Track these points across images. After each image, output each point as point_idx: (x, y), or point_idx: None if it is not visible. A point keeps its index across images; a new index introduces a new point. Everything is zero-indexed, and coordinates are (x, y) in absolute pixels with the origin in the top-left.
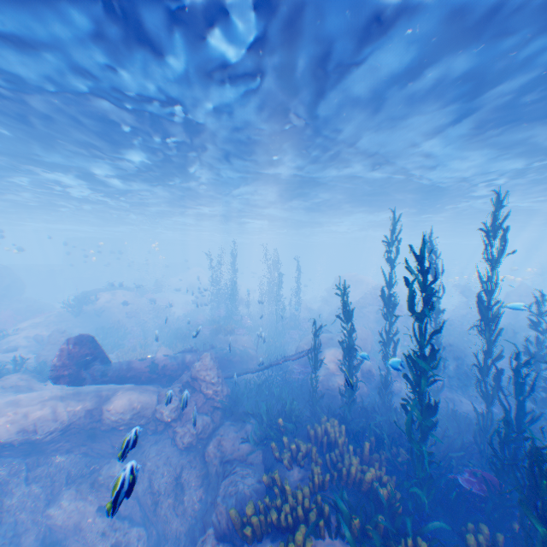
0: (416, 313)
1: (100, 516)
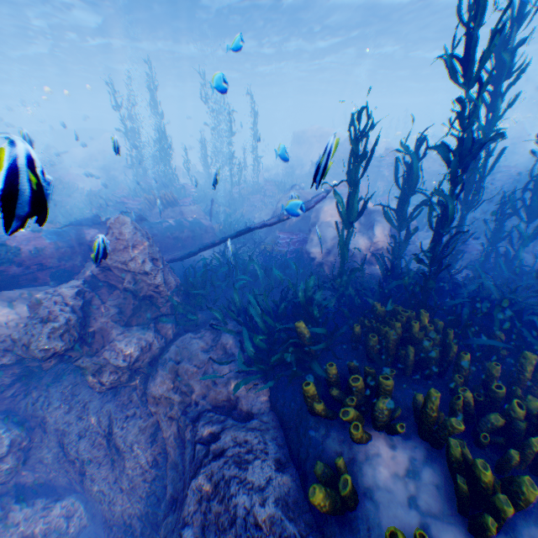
0: None
1: None
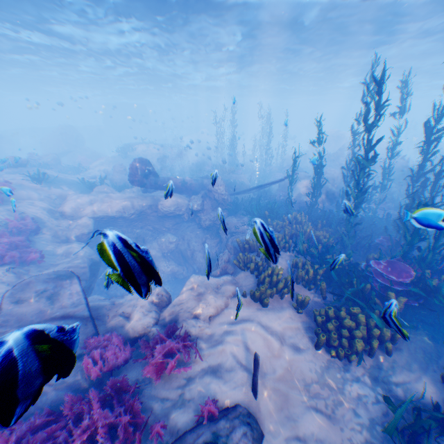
0: (366, 125)
1: (163, 258)
